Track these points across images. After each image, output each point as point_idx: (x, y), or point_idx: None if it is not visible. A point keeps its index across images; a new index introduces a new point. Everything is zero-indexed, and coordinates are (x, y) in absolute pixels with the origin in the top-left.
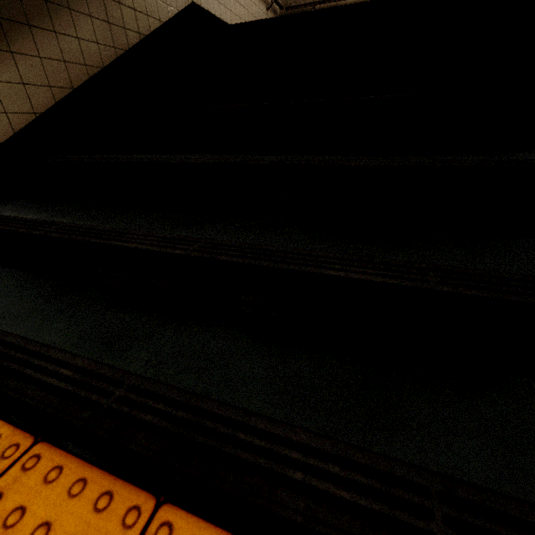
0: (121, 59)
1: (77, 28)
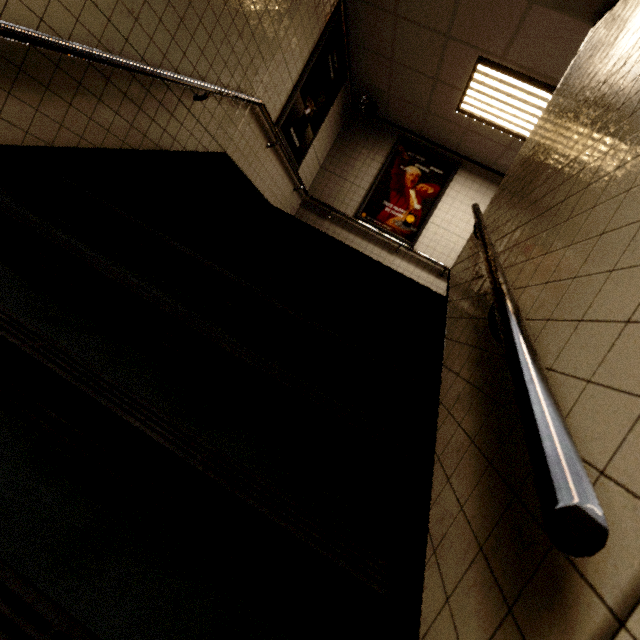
0: (124, 152)
1: (96, 113)
